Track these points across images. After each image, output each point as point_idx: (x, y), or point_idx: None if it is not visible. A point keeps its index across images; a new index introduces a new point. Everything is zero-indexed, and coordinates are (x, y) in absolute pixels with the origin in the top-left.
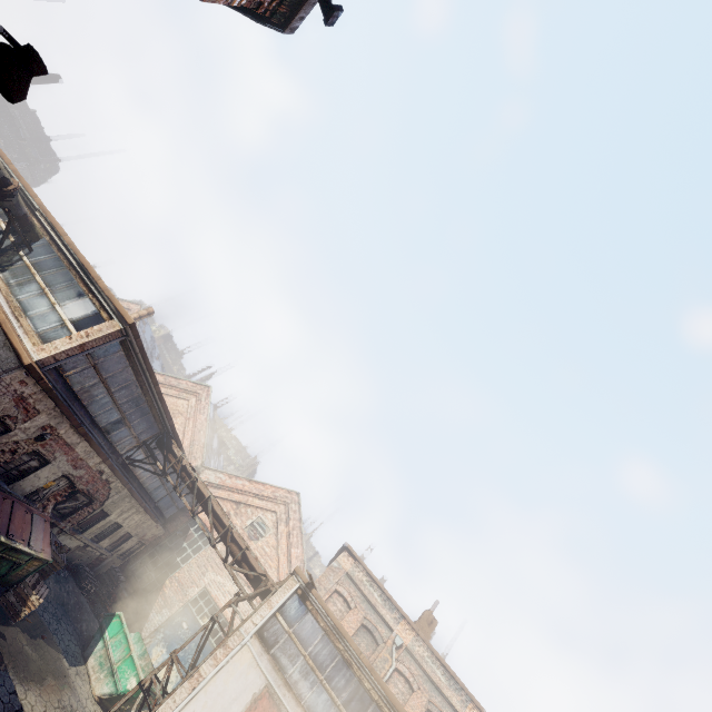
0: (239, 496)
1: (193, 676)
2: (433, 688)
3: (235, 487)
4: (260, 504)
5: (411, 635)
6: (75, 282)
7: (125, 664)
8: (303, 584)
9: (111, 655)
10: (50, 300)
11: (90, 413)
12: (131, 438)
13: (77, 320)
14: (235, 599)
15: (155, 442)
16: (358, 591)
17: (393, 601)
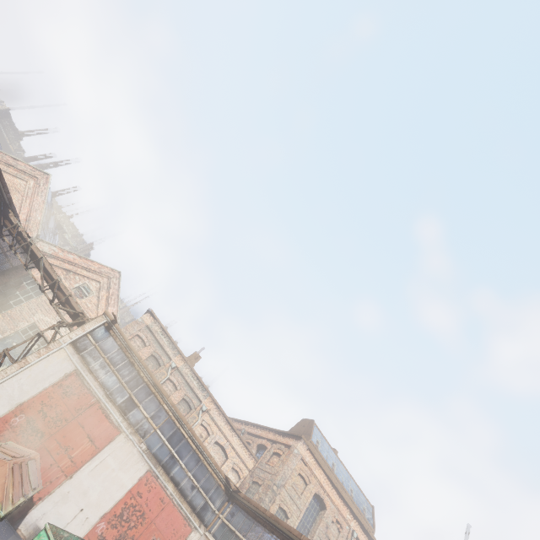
0: (70, 266)
1: (21, 361)
2: (189, 389)
3: (66, 259)
4: (87, 275)
5: (182, 363)
6: None
7: None
8: (109, 320)
9: None
10: None
11: None
12: None
13: None
14: (57, 324)
15: None
16: (153, 337)
17: (175, 344)
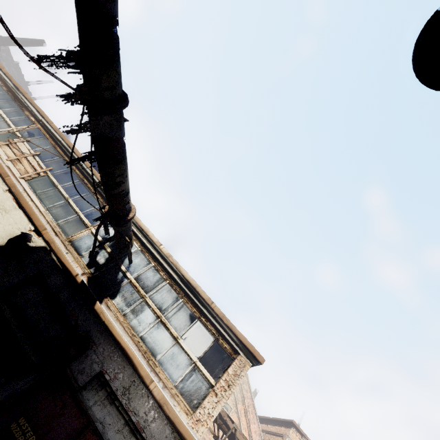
0: None
1: None
2: None
3: None
4: None
5: None
6: (182, 301)
7: None
8: None
9: None
10: (172, 334)
11: None
12: None
13: (205, 359)
14: None
15: None
16: None
17: None
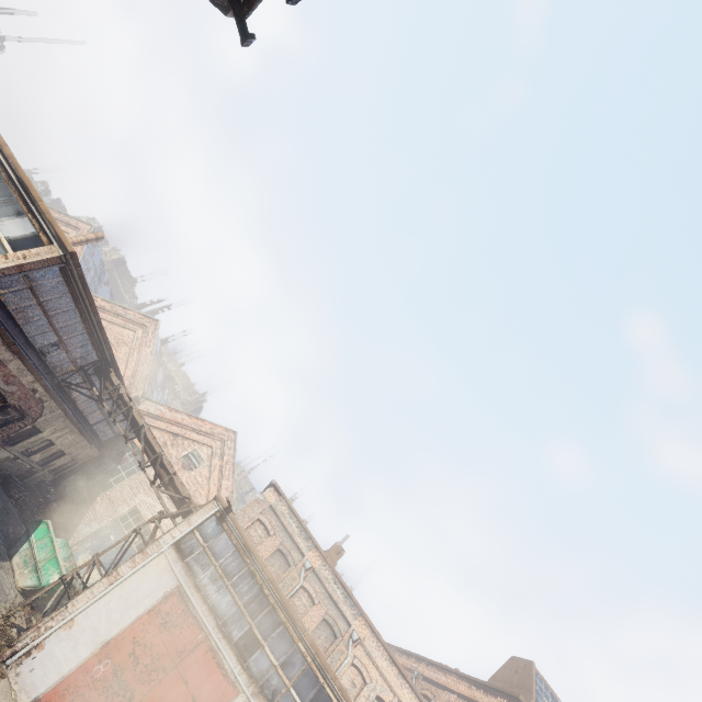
0: (178, 429)
1: (111, 575)
2: (331, 603)
3: (174, 420)
4: (198, 438)
5: (319, 561)
6: (13, 198)
7: (49, 563)
8: (222, 508)
9: (36, 555)
10: None
11: (25, 333)
12: (68, 362)
13: (14, 240)
14: (158, 515)
15: (93, 368)
16: (279, 521)
17: (308, 532)
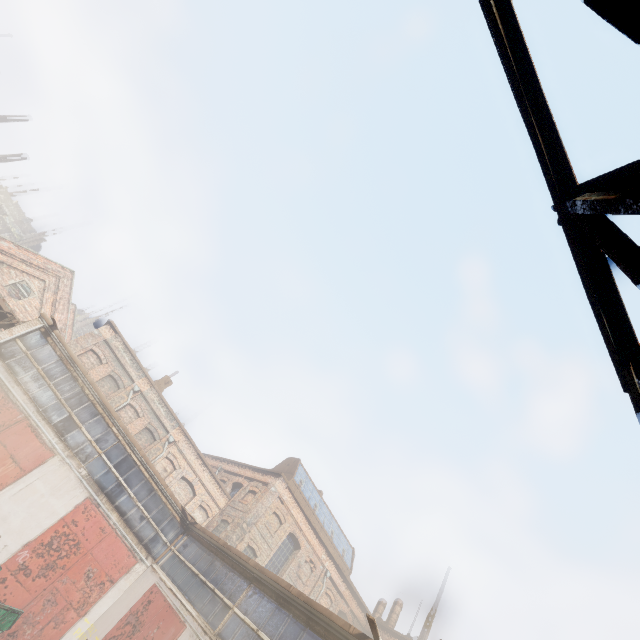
0: (3, 257)
1: None
2: (155, 417)
3: None
4: (28, 270)
5: (148, 387)
6: None
7: None
8: (47, 325)
9: None
10: None
11: None
12: None
13: None
14: None
15: None
16: (113, 354)
17: (140, 365)
